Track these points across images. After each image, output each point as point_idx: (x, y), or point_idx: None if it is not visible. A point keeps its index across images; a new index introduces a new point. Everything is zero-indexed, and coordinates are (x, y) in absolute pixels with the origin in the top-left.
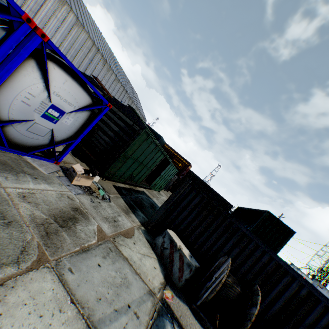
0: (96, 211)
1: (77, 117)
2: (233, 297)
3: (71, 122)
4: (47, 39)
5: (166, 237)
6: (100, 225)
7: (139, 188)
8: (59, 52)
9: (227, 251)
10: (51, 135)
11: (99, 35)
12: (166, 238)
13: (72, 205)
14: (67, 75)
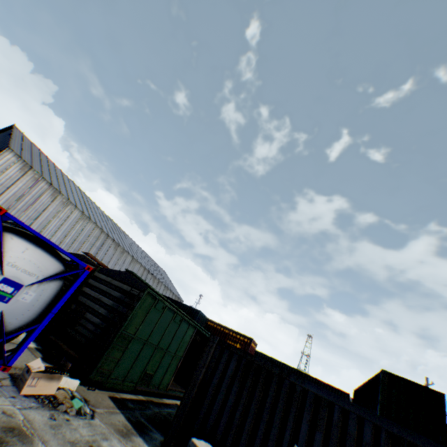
0: (55, 431)
1: (42, 290)
2: None
3: (32, 297)
4: (5, 211)
5: None
6: None
7: (168, 400)
8: (18, 221)
9: (306, 445)
10: (0, 321)
11: (110, 222)
12: None
13: (5, 423)
14: (29, 243)
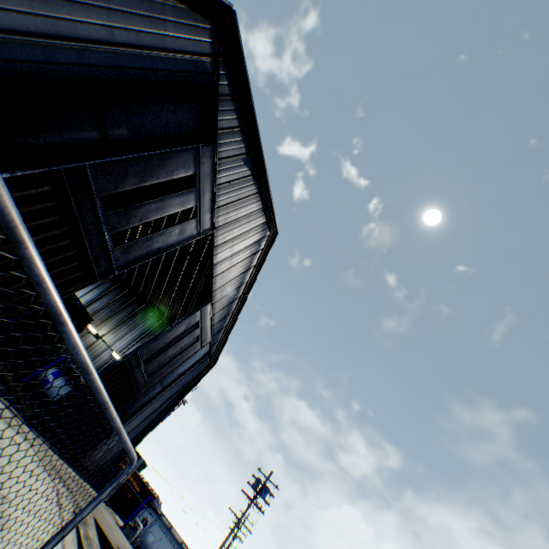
0: None
1: None
2: None
3: None
4: None
5: None
6: None
7: None
8: None
9: None
10: None
11: None
12: None
13: None
14: None
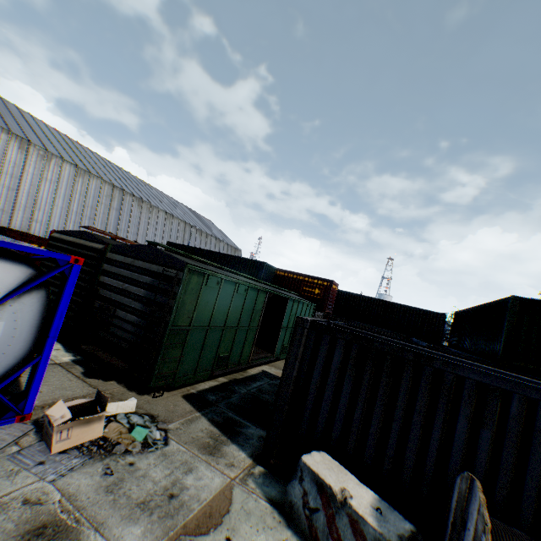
0: (113, 497)
1: (13, 314)
2: None
3: (1, 329)
4: None
5: (305, 478)
6: None
7: (253, 371)
8: None
9: (466, 446)
10: None
11: (120, 172)
12: (307, 481)
13: (28, 524)
14: None
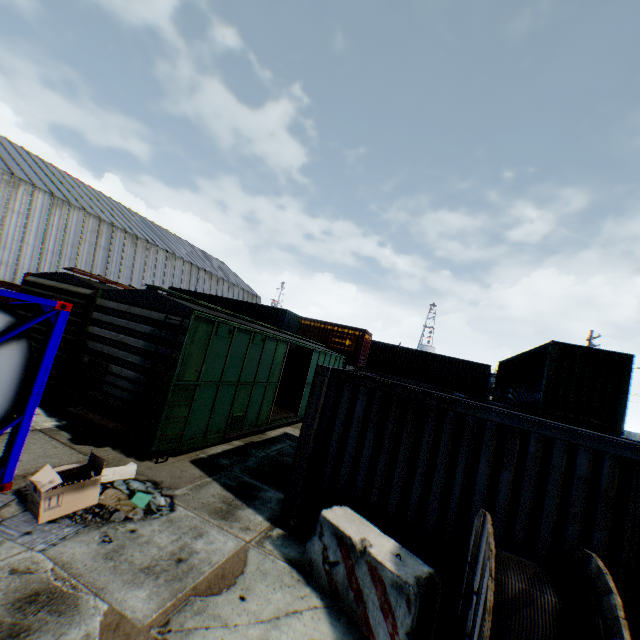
0: (114, 564)
1: None
2: (545, 633)
3: None
4: None
5: (325, 532)
6: (118, 605)
7: (273, 433)
8: None
9: (487, 489)
10: None
11: (109, 202)
12: (327, 536)
13: (19, 593)
14: None
